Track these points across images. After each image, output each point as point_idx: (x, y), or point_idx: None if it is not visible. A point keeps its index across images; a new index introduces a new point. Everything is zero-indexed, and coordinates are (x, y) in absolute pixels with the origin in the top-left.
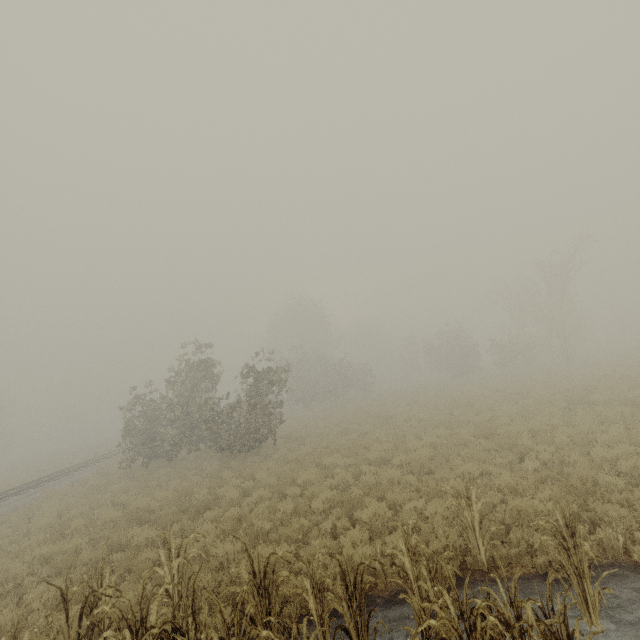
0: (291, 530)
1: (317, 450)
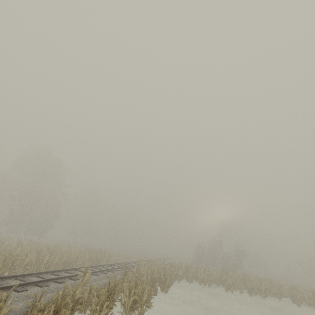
0: None
1: None
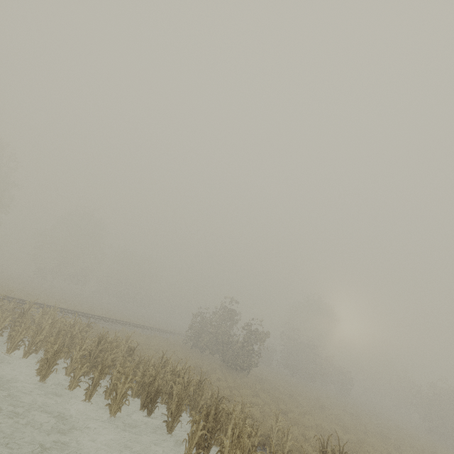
0: (221, 396)
1: (264, 391)
